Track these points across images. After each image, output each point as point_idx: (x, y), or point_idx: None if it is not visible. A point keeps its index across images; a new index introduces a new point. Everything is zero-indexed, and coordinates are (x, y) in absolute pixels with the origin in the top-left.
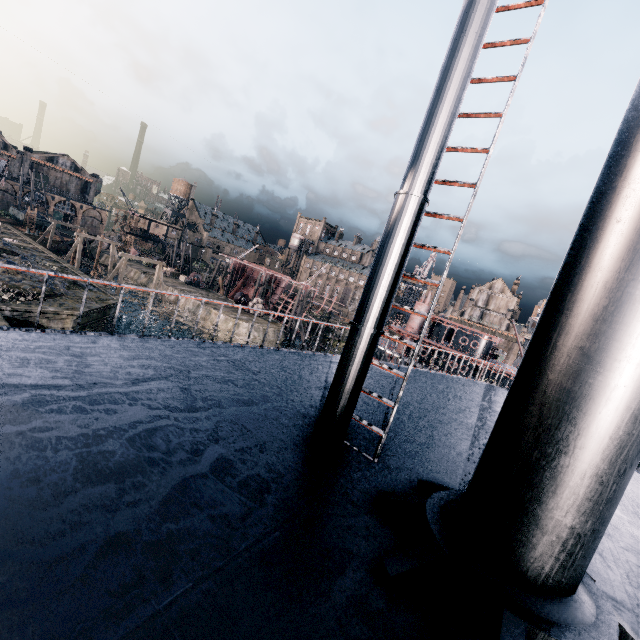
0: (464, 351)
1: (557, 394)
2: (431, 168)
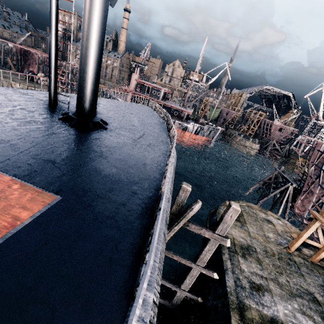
0: (155, 97)
1: (79, 84)
2: (54, 30)
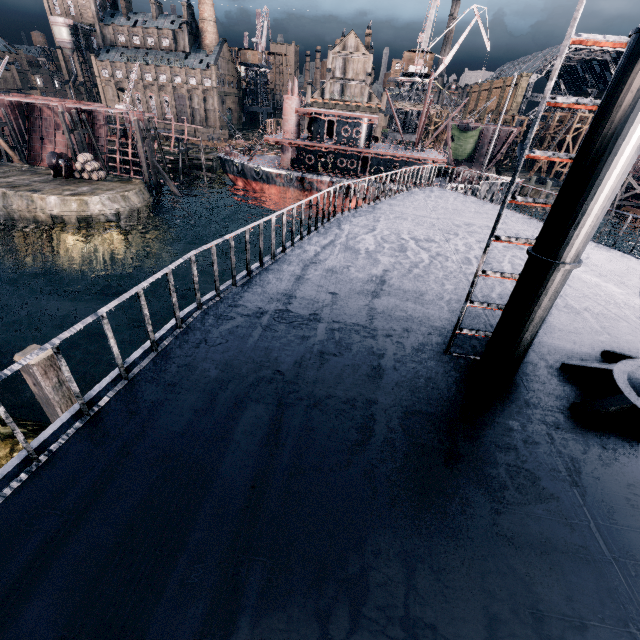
0: (349, 144)
1: None
2: None
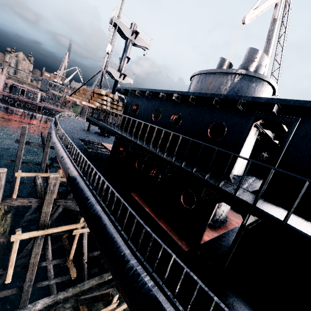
0: (32, 100)
1: None
2: None
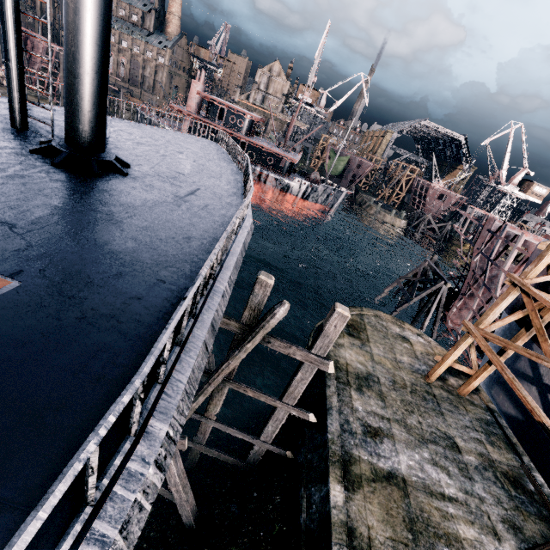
0: (233, 129)
1: (67, 85)
2: None
